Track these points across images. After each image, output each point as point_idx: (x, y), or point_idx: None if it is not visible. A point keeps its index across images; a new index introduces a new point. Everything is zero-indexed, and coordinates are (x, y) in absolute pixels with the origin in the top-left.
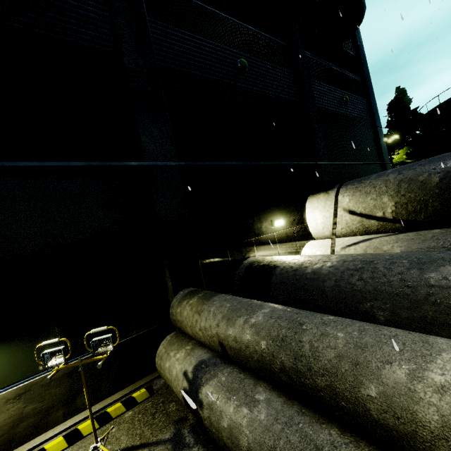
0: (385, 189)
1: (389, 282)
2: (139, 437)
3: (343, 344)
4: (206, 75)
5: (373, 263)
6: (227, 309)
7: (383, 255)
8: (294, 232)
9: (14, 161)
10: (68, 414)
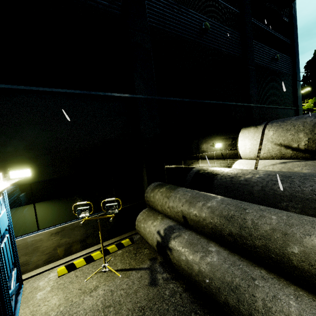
0: (302, 128)
1: (302, 191)
2: (128, 265)
3: (276, 223)
4: (180, 33)
5: (291, 177)
6: (189, 196)
7: (298, 173)
8: (227, 152)
9: (57, 88)
10: (83, 247)
